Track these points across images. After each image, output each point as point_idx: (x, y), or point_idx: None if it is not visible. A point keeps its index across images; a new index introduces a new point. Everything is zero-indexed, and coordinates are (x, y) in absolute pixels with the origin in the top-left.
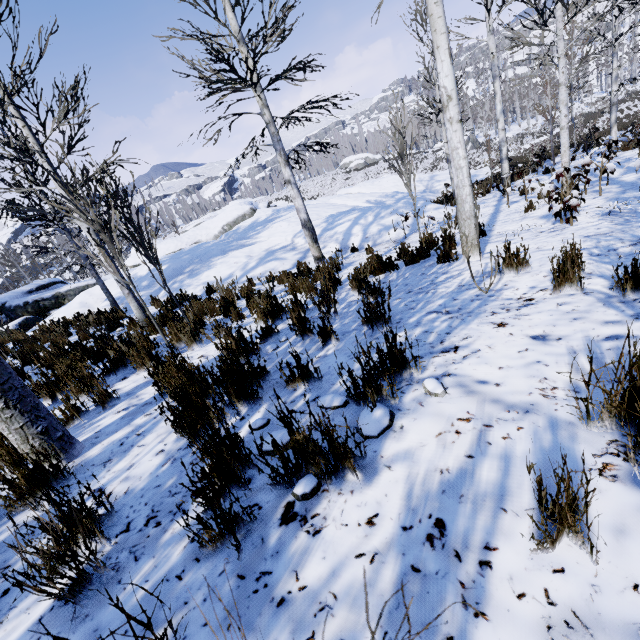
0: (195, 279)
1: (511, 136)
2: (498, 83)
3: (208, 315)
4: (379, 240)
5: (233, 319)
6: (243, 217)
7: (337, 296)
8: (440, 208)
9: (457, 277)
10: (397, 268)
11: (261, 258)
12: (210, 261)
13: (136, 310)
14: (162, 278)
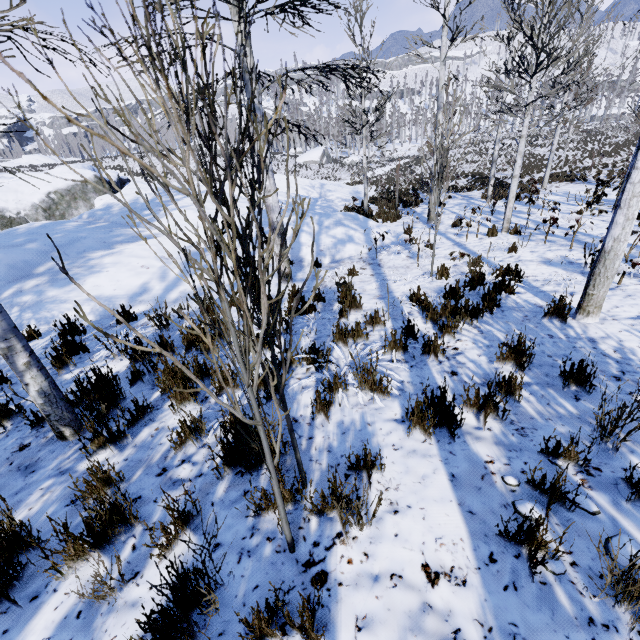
0: (70, 290)
1: (358, 160)
2: (441, 115)
3: (225, 396)
4: (338, 255)
5: (316, 414)
6: (83, 186)
7: (461, 365)
8: (380, 226)
9: (635, 353)
10: (481, 317)
11: (185, 263)
12: (86, 257)
13: (44, 398)
14: (278, 376)
